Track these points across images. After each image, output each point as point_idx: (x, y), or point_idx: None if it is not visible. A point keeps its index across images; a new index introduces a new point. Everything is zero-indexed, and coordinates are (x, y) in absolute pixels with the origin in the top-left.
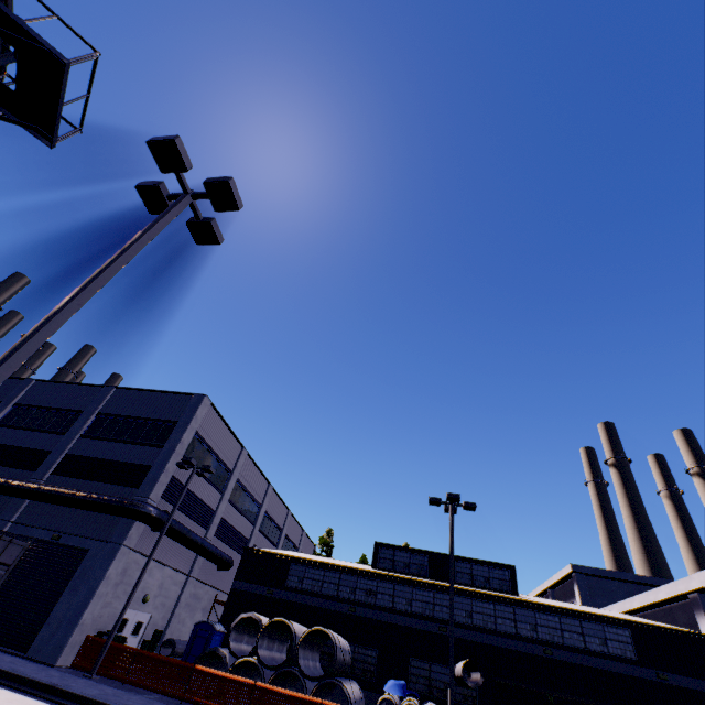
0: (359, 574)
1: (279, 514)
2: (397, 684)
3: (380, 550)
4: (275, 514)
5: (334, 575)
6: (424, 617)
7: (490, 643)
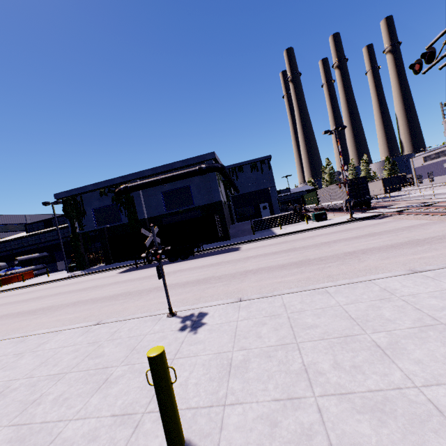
0: (10, 241)
1: (17, 220)
2: (3, 271)
3: (28, 226)
4: (13, 221)
5: (3, 245)
6: (32, 245)
7: (52, 244)
